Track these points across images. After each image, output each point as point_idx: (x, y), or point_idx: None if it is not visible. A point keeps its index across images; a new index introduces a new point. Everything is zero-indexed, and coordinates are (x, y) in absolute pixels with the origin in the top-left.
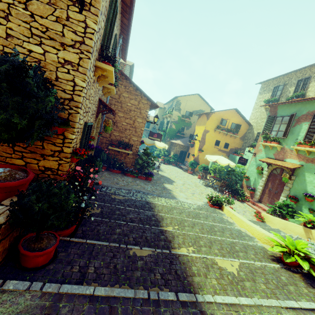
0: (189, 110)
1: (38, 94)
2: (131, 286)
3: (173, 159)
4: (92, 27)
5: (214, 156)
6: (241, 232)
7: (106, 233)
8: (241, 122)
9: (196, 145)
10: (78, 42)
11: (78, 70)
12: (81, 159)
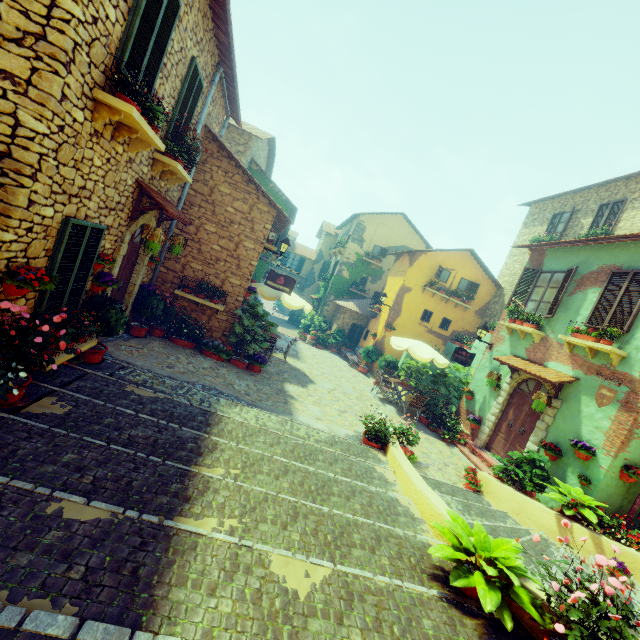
0: (382, 244)
1: None
2: None
3: (335, 338)
4: (67, 8)
5: (406, 340)
6: (397, 504)
7: (32, 457)
8: (480, 280)
9: (382, 315)
10: (33, 35)
11: (29, 93)
12: (63, 297)
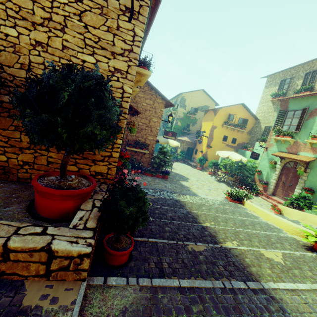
0: (194, 106)
1: (107, 105)
2: (204, 277)
3: (181, 156)
4: (140, 35)
5: (225, 152)
6: (269, 224)
7: (158, 231)
8: (248, 117)
9: (203, 141)
10: (127, 50)
11: (127, 77)
12: None
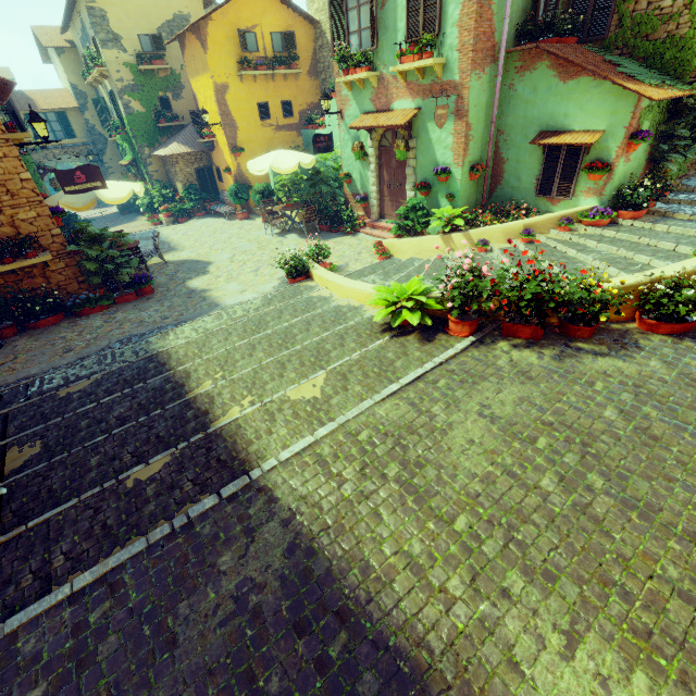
0: (146, 29)
1: None
2: (143, 532)
3: (191, 200)
4: None
5: (264, 159)
6: (341, 308)
7: (69, 482)
8: (291, 23)
9: (219, 140)
10: None
11: None
12: None
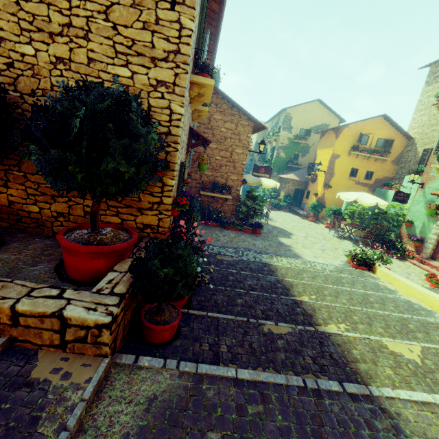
0: (305, 127)
1: (139, 132)
2: (277, 370)
3: (285, 202)
4: (189, 27)
5: (351, 193)
6: (411, 303)
7: (225, 304)
8: (393, 136)
9: (319, 179)
10: (172, 52)
11: (175, 91)
12: None
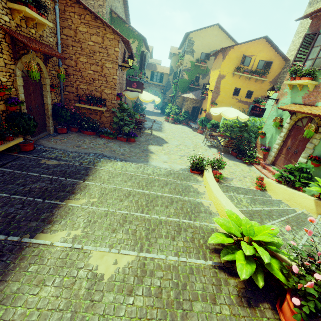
0: (206, 51)
1: None
2: None
3: (184, 117)
4: None
5: (220, 108)
6: (201, 206)
7: None
8: (273, 58)
9: (208, 97)
10: None
11: None
12: None
